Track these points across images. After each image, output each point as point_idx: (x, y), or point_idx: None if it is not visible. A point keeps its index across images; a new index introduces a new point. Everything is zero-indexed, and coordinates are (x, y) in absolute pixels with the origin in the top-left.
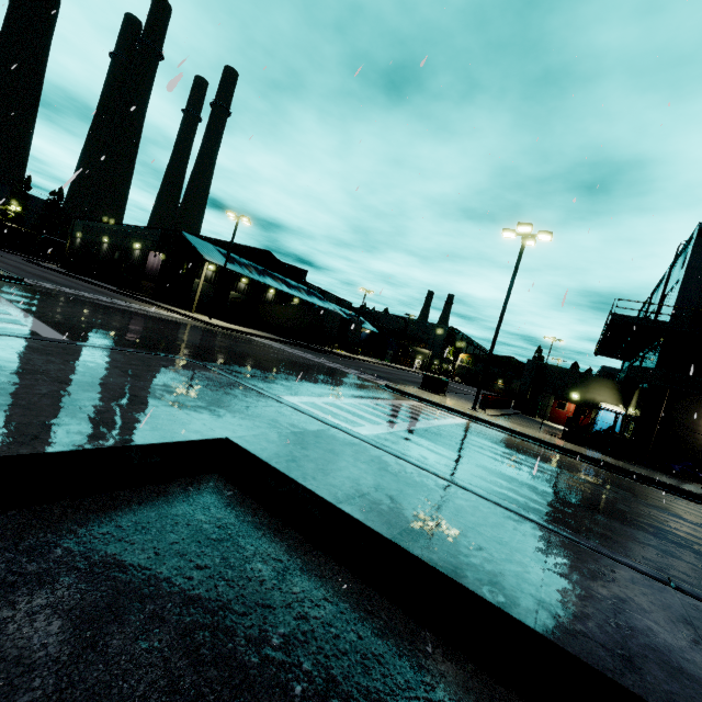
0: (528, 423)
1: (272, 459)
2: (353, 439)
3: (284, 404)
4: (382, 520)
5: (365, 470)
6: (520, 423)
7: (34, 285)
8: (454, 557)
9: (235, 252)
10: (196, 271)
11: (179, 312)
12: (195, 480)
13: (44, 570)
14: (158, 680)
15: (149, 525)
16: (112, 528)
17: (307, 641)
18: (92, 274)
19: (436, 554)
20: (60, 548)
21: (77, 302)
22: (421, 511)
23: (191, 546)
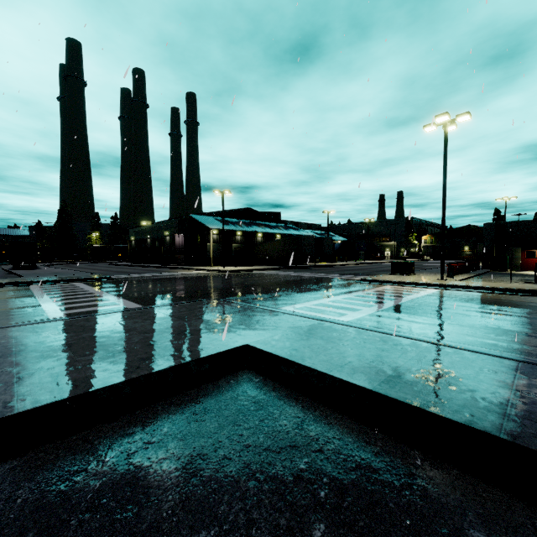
0: (499, 278)
1: (279, 351)
2: (337, 325)
3: (283, 313)
4: (364, 378)
5: (348, 345)
6: (490, 280)
7: (117, 278)
8: (425, 394)
9: (227, 217)
10: (206, 238)
11: (203, 269)
12: (234, 376)
13: (160, 441)
14: (234, 493)
15: (212, 408)
16: (191, 412)
17: (324, 464)
18: (146, 261)
19: (409, 394)
20: (166, 428)
21: (142, 281)
22: (396, 366)
23: (239, 416)
